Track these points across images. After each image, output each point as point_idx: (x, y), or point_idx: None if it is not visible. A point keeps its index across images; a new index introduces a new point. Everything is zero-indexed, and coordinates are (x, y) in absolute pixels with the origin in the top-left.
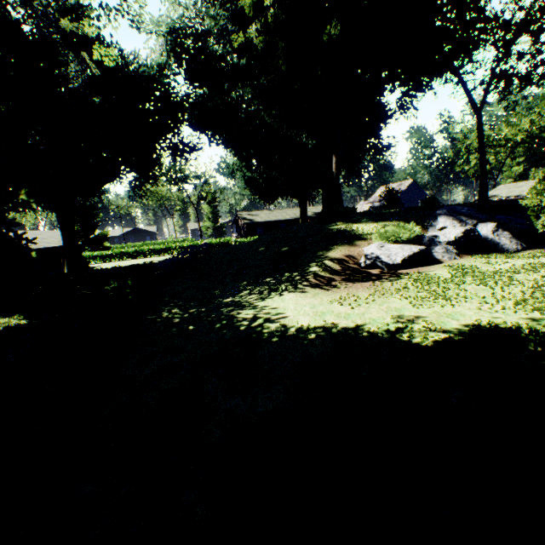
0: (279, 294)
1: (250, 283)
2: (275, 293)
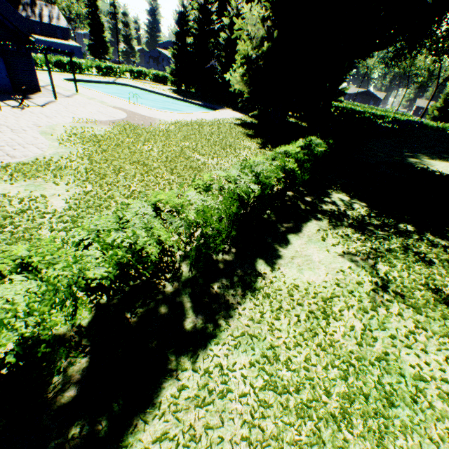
0: (441, 161)
1: (429, 153)
2: (439, 160)
